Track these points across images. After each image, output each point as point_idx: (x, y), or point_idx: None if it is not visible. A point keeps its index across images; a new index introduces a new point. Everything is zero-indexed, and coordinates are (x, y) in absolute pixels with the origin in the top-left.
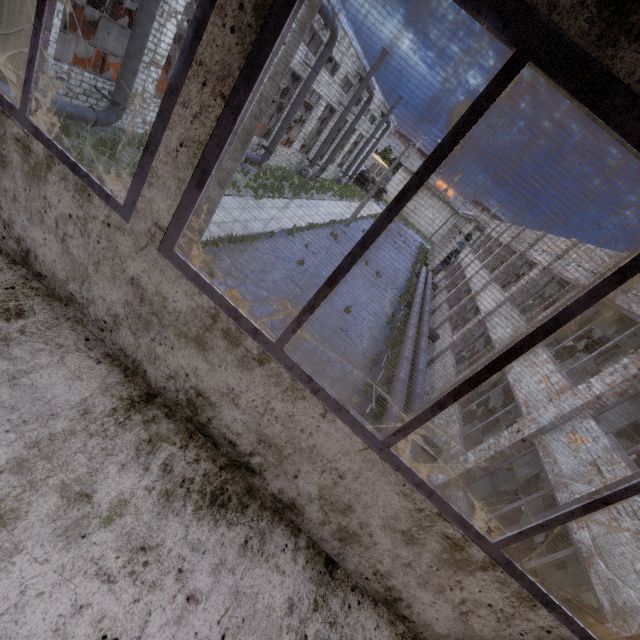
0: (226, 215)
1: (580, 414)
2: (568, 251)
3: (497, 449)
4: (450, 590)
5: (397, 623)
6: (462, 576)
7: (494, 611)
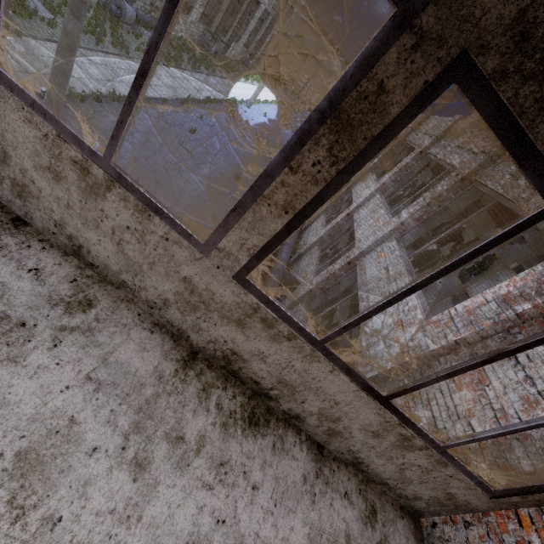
0: (111, 74)
1: (389, 238)
2: (421, 123)
3: (331, 272)
4: (102, 222)
5: (87, 270)
6: (101, 203)
7: (133, 233)
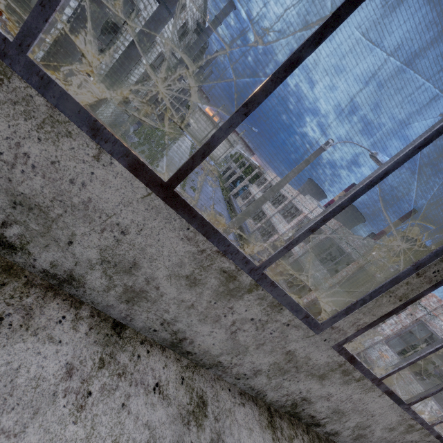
0: None
1: (380, 341)
2: (338, 229)
3: None
4: None
5: None
6: None
7: None
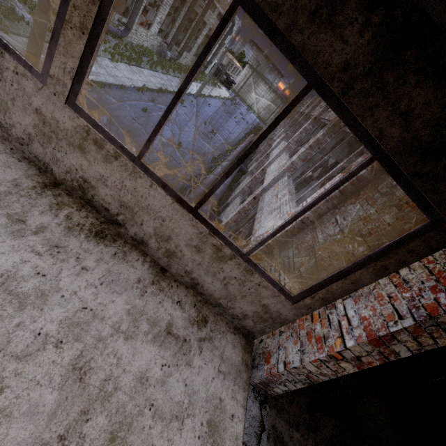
0: None
1: (283, 176)
2: (321, 102)
3: (242, 207)
4: None
5: None
6: None
7: None
